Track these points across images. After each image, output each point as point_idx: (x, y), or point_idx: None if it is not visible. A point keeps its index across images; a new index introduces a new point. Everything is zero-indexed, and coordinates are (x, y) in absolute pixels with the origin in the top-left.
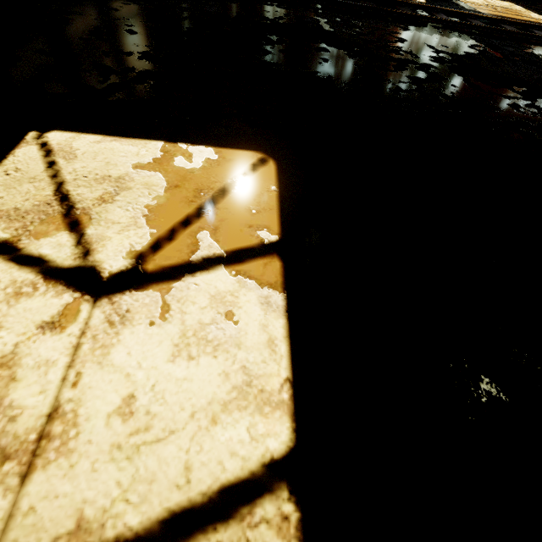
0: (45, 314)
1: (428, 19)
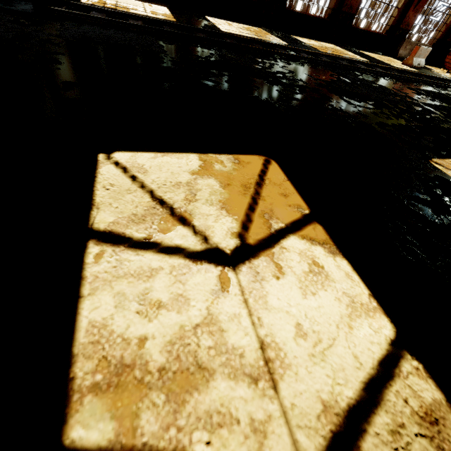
0: (210, 285)
1: (299, 57)
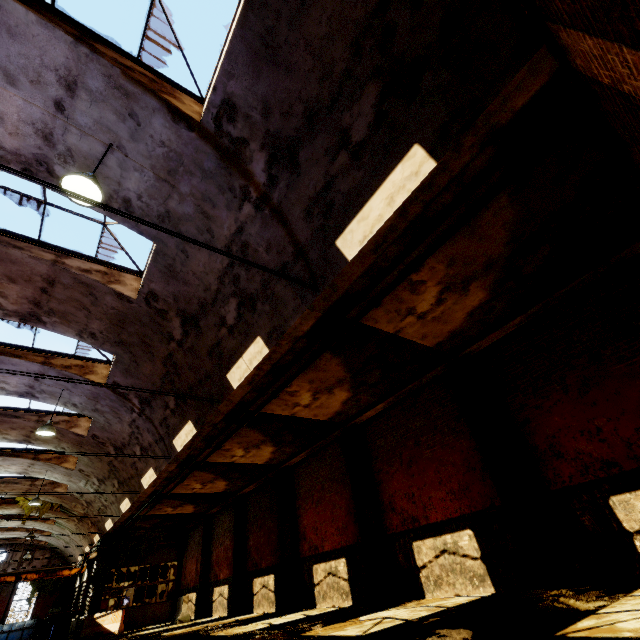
0: (399, 615)
1: None
